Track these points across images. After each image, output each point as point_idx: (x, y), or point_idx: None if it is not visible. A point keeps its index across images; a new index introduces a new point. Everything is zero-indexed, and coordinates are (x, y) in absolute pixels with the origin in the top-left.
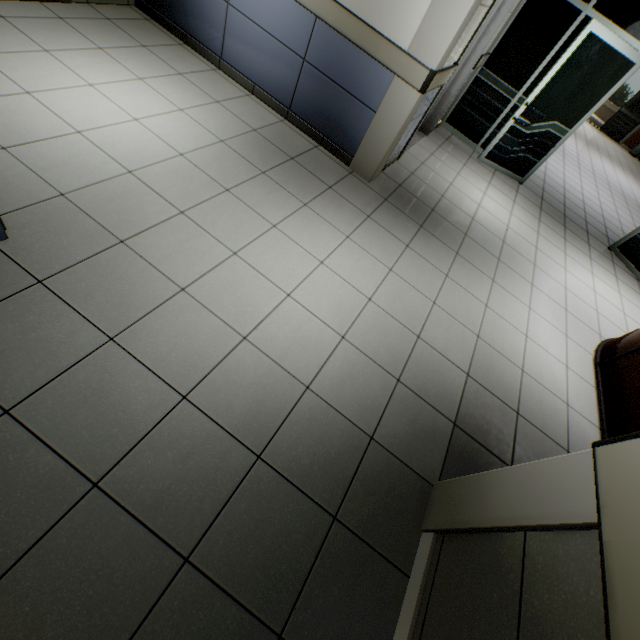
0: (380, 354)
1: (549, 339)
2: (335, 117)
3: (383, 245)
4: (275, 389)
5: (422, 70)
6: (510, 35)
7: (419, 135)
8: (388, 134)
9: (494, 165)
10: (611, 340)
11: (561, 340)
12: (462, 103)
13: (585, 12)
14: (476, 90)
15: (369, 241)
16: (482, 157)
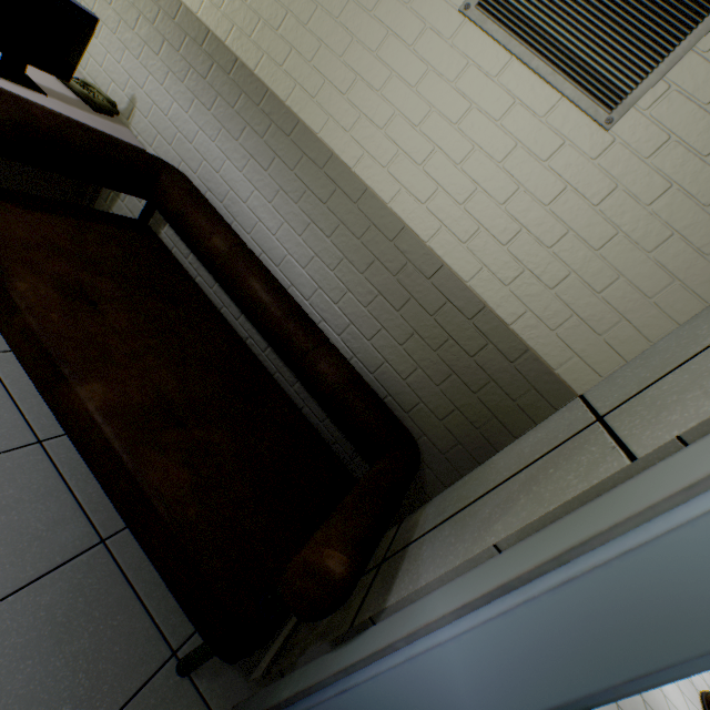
0: None
1: (674, 695)
2: None
3: None
4: None
5: None
6: None
7: None
8: None
9: None
10: (709, 696)
11: (680, 696)
12: None
13: None
14: None
15: None
16: None
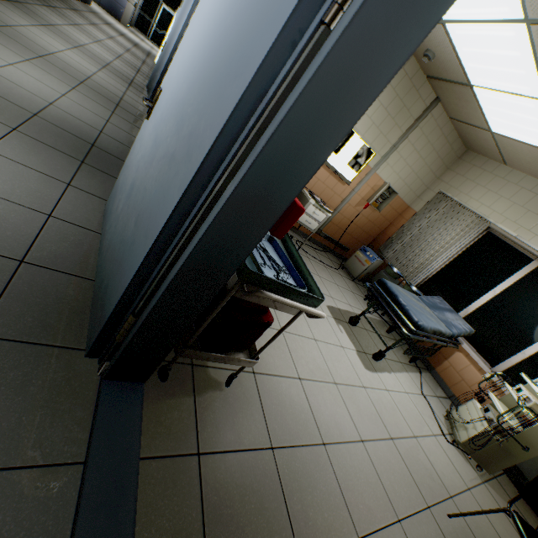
0: (146, 48)
1: None
2: (114, 8)
3: (137, 38)
4: (135, 41)
5: (134, 2)
6: (145, 3)
7: (130, 26)
8: (129, 15)
9: (154, 43)
10: None
11: None
12: (138, 21)
13: (161, 2)
14: (141, 17)
15: (135, 36)
16: (150, 39)
